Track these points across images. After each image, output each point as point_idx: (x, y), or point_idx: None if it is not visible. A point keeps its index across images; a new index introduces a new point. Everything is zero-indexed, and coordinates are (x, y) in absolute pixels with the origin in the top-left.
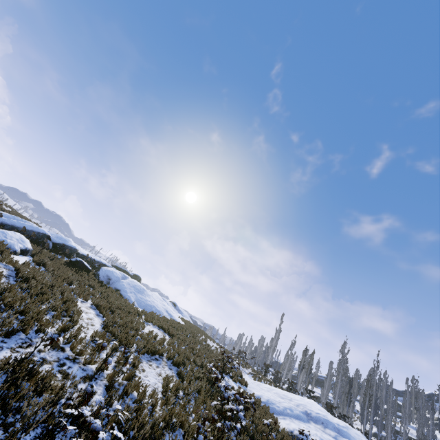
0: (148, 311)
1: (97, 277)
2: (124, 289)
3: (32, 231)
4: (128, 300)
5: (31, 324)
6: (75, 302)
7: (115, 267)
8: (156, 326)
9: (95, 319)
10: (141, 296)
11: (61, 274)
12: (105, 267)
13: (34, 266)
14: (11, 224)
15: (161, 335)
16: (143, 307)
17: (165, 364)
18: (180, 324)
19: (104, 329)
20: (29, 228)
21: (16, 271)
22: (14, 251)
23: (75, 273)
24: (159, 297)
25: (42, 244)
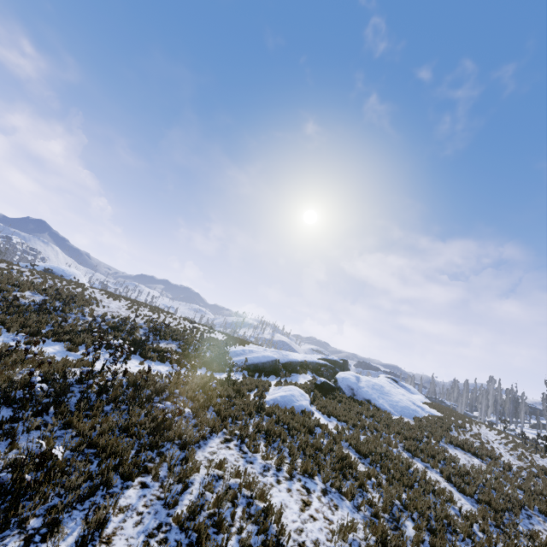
0: (407, 416)
1: (341, 391)
2: (371, 396)
3: (267, 362)
4: (389, 412)
5: (478, 544)
6: (408, 463)
7: (325, 359)
8: (448, 445)
9: (436, 477)
10: (389, 398)
11: (351, 420)
12: (338, 375)
13: (342, 427)
14: (252, 363)
15: (472, 461)
16: (401, 413)
17: (541, 520)
18: (446, 421)
19: (461, 492)
20: (264, 360)
21: (349, 446)
22: (311, 412)
23: (336, 401)
24: (387, 383)
25: (280, 371)
